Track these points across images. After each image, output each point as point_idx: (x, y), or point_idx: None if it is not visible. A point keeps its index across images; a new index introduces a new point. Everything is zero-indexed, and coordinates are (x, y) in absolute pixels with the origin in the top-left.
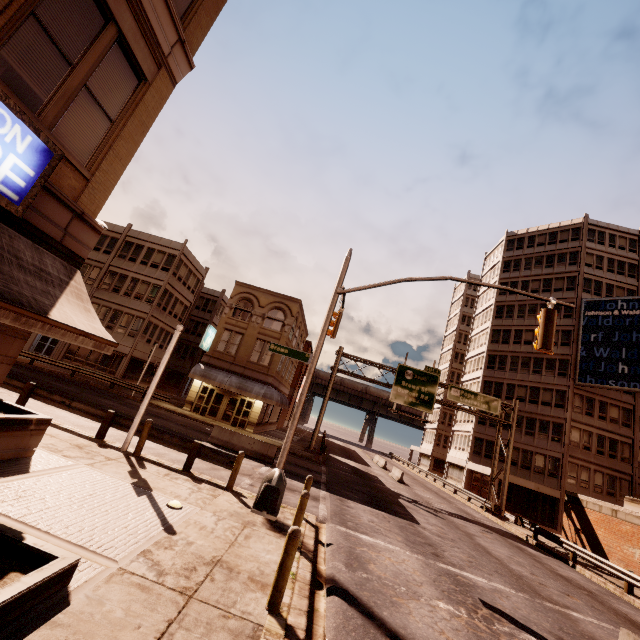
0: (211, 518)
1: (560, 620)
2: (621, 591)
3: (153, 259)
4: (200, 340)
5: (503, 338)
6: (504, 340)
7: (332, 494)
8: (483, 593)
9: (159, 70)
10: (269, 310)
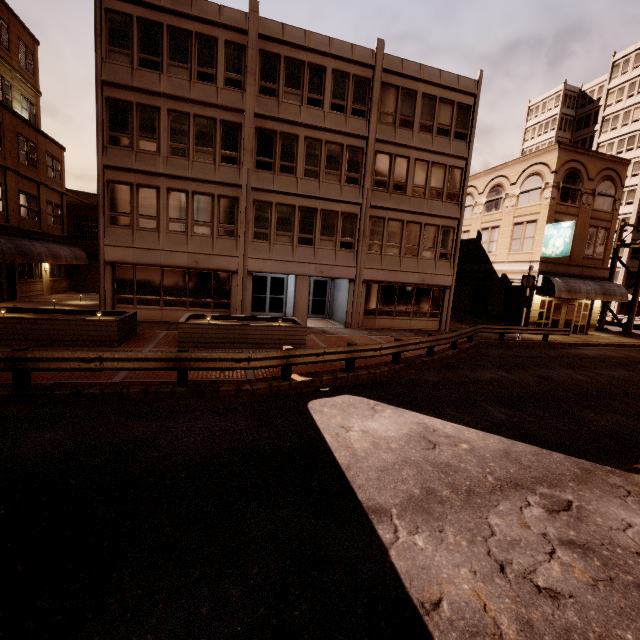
0: None
1: None
2: None
3: (438, 118)
4: None
5: None
6: None
7: None
8: None
9: None
10: (599, 183)
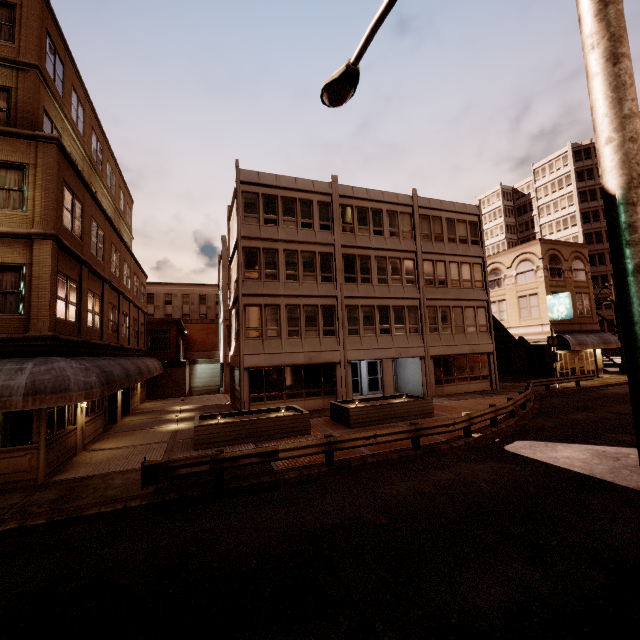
0: None
1: None
2: None
3: (458, 233)
4: None
5: (596, 239)
6: (598, 241)
7: None
8: None
9: None
10: (572, 262)
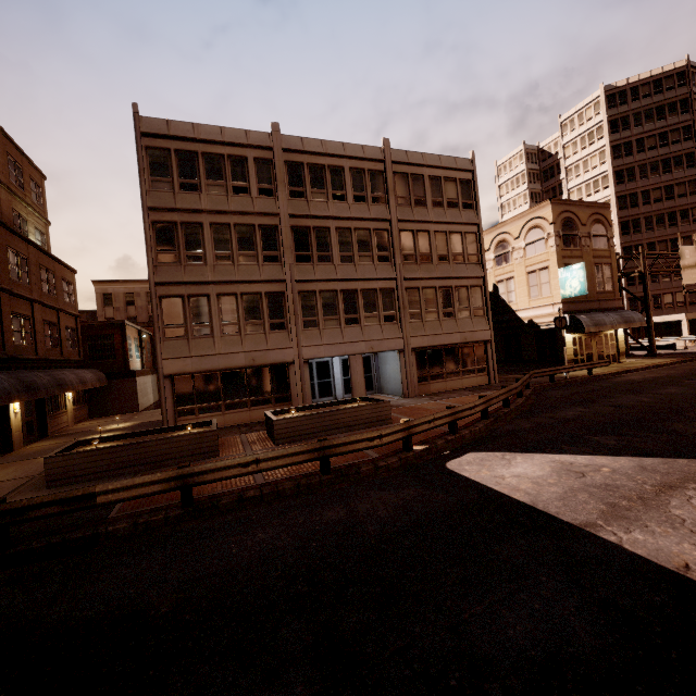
0: None
1: None
2: None
3: (446, 194)
4: None
5: (631, 203)
6: (632, 204)
7: None
8: None
9: None
10: (591, 226)
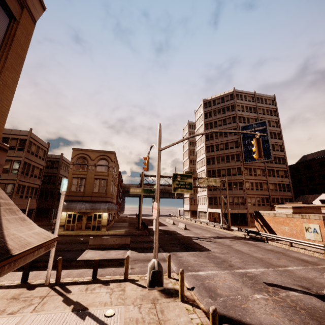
0: (135, 310)
1: (290, 275)
2: (288, 246)
3: (9, 144)
4: (54, 186)
5: (211, 149)
6: (212, 150)
7: (168, 252)
8: (261, 278)
9: (22, 10)
10: (98, 161)
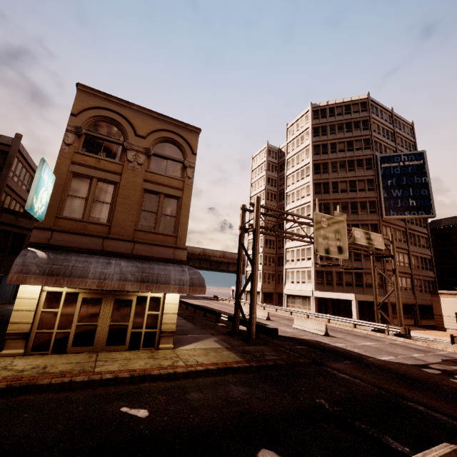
0: None
1: None
2: None
3: None
4: None
5: (324, 189)
6: (325, 191)
7: None
8: None
9: None
10: (155, 142)
